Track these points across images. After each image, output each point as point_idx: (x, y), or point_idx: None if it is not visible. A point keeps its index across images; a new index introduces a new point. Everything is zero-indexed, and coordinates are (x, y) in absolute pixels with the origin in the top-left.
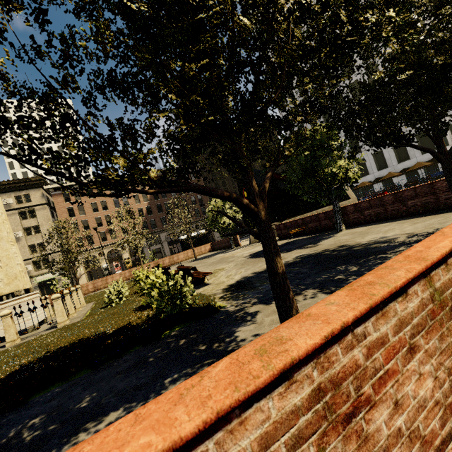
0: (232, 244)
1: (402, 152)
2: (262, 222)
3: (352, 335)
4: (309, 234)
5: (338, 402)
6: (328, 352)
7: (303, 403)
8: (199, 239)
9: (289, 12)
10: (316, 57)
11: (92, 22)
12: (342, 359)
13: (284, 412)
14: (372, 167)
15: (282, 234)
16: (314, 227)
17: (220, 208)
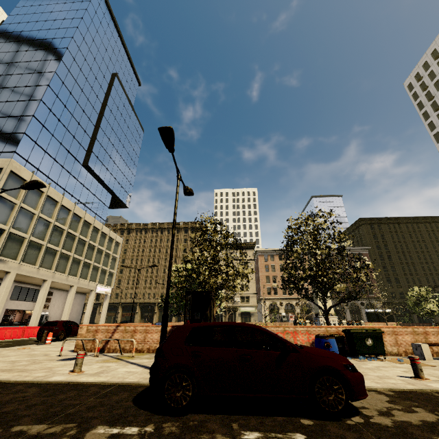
0: None
1: None
2: None
3: None
4: None
5: None
6: None
7: None
8: (384, 315)
9: None
10: None
11: None
12: None
13: None
14: None
15: None
16: None
17: (423, 296)
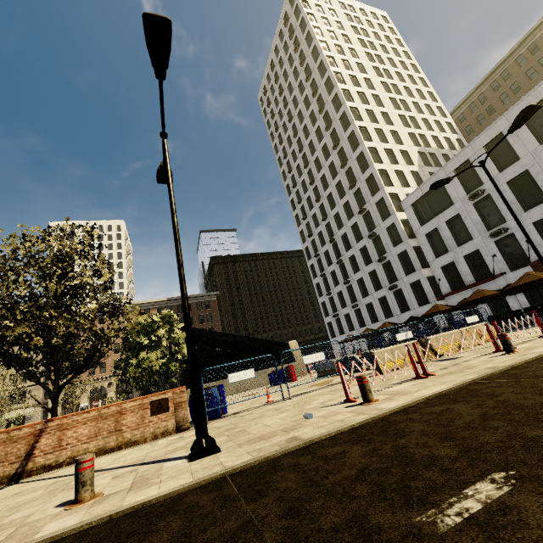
0: None
1: (403, 300)
2: None
3: None
4: None
5: None
6: None
7: None
8: None
9: None
10: None
11: None
12: None
13: None
14: (380, 314)
15: None
16: None
17: None
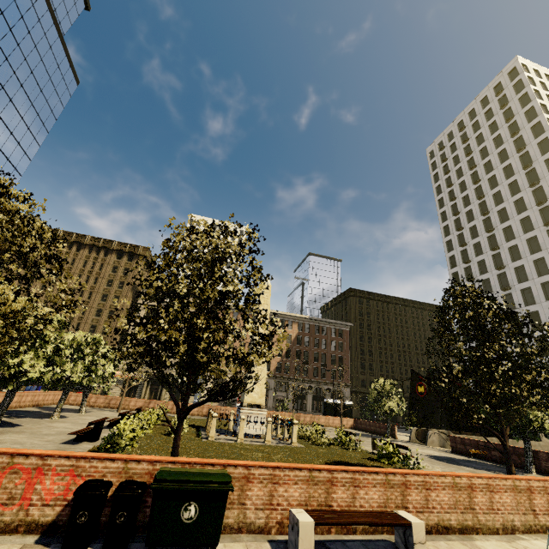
0: (388, 432)
1: None
2: (507, 448)
3: (548, 482)
4: (491, 461)
5: (546, 490)
6: (545, 482)
7: (541, 486)
8: (343, 408)
9: (529, 384)
10: (540, 407)
11: (462, 365)
12: (547, 484)
13: (538, 485)
14: None
15: (456, 448)
16: (498, 456)
17: (387, 391)
